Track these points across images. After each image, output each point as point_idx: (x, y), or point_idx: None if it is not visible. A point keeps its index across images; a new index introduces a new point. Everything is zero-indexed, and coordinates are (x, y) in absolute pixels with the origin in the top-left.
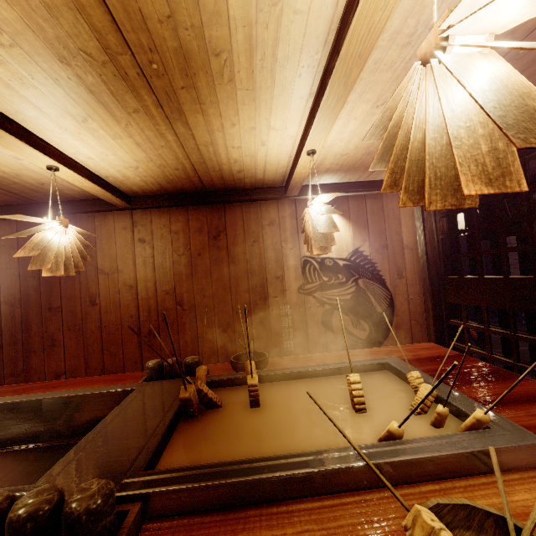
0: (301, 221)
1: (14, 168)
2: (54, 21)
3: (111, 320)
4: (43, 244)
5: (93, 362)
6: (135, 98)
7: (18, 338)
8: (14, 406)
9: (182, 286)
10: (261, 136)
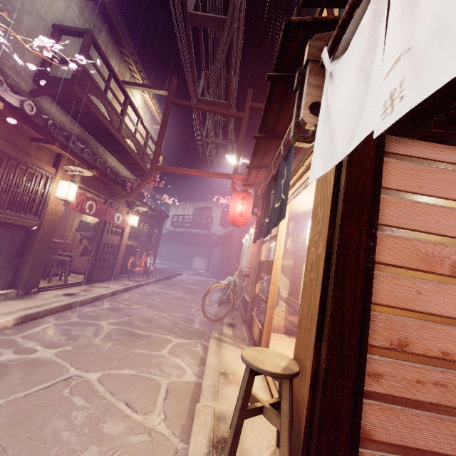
0: None
1: None
2: None
3: None
4: None
5: None
6: None
7: None
8: None
9: None
10: None
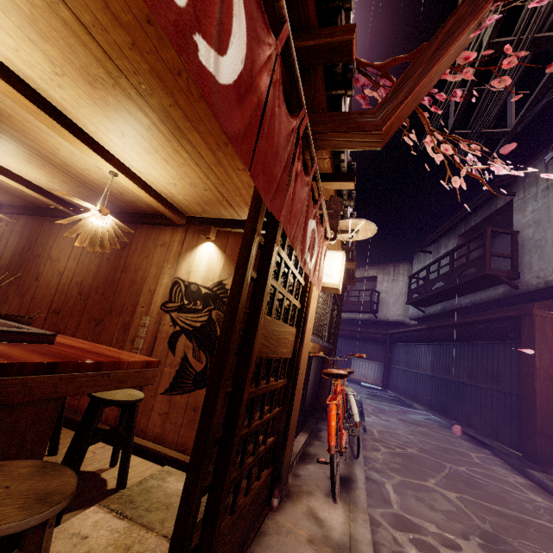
0: (186, 247)
1: None
2: None
3: (40, 294)
4: None
5: None
6: None
7: None
8: None
9: (88, 280)
10: (87, 160)
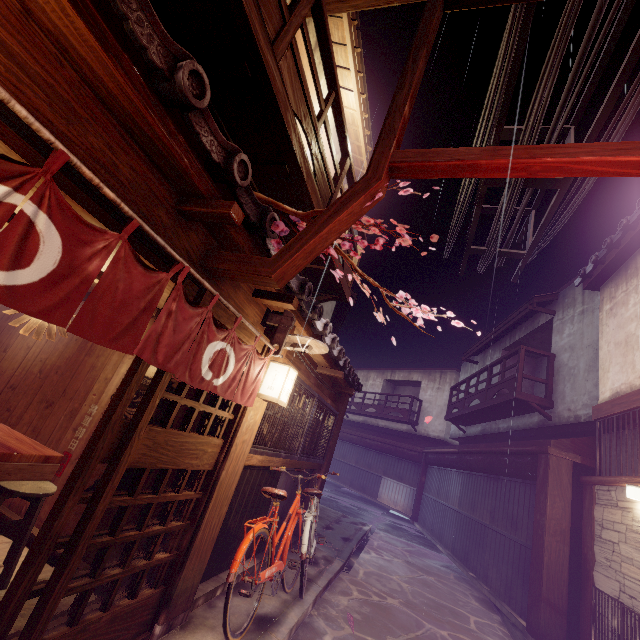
0: None
1: None
2: None
3: (4, 366)
4: None
5: None
6: None
7: None
8: None
9: (52, 359)
10: None
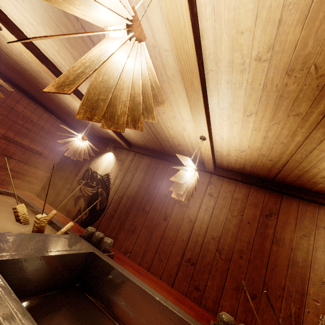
0: None
1: (176, 134)
2: (322, 41)
3: (170, 235)
4: (185, 178)
5: (147, 256)
6: (310, 105)
7: (121, 217)
8: (125, 280)
9: (226, 239)
10: None
